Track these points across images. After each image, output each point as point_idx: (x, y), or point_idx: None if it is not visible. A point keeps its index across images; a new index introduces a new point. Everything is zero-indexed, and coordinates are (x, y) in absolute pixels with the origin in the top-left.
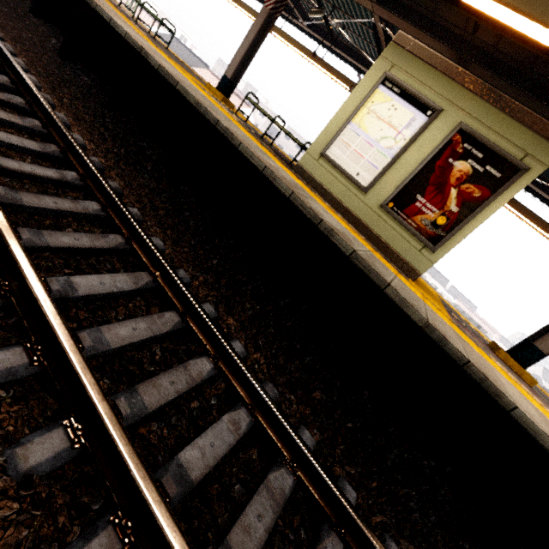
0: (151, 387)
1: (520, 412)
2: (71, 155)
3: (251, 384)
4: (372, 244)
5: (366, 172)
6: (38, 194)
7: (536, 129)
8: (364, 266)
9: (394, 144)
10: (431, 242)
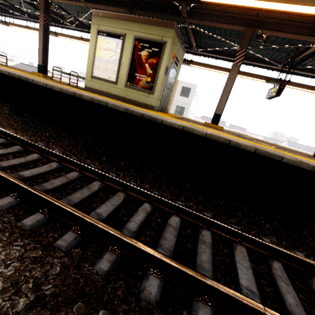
0: (5, 162)
1: (164, 121)
2: None
3: (56, 154)
4: (130, 104)
5: (112, 75)
6: None
7: (160, 25)
8: (97, 101)
9: (116, 57)
10: (150, 90)
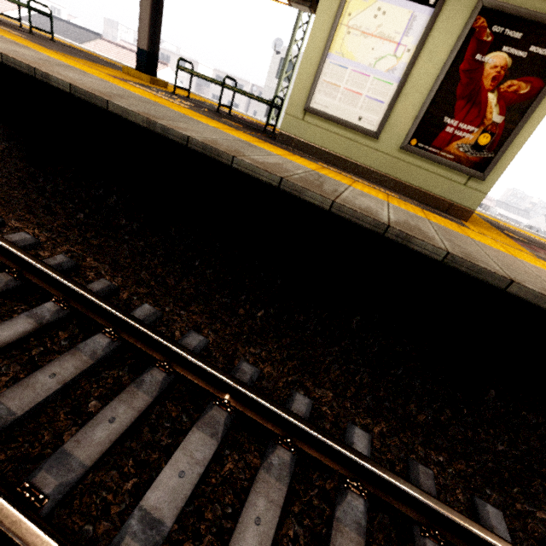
0: None
1: None
2: (30, 274)
3: (421, 504)
4: (404, 196)
5: (370, 112)
6: (24, 378)
7: None
8: (469, 267)
9: (395, 62)
10: (477, 170)
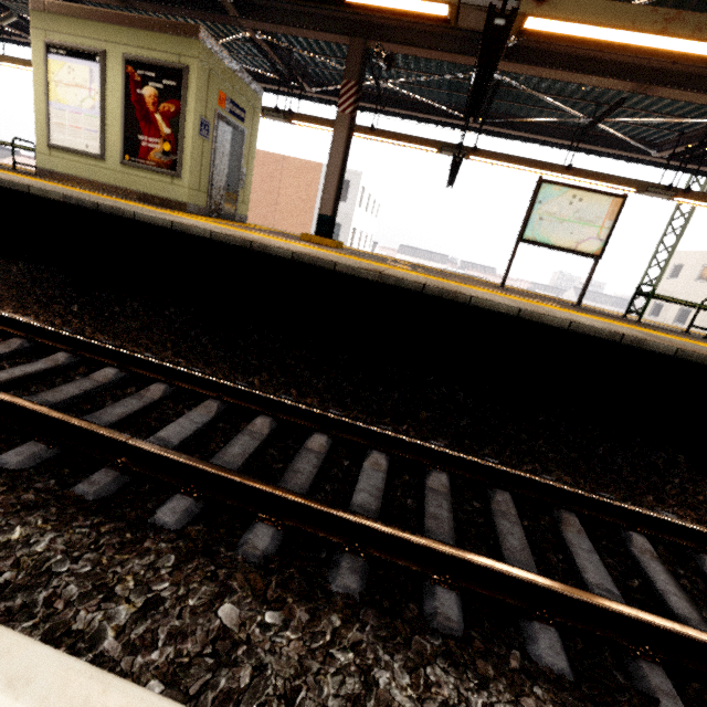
0: None
1: (137, 214)
2: None
3: None
4: (139, 202)
5: (92, 141)
6: None
7: (171, 31)
8: (8, 184)
9: (93, 102)
10: (173, 170)
